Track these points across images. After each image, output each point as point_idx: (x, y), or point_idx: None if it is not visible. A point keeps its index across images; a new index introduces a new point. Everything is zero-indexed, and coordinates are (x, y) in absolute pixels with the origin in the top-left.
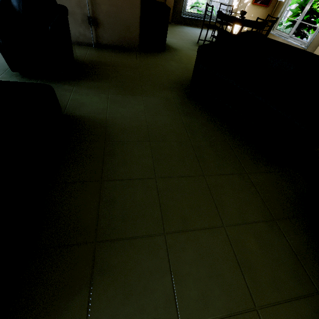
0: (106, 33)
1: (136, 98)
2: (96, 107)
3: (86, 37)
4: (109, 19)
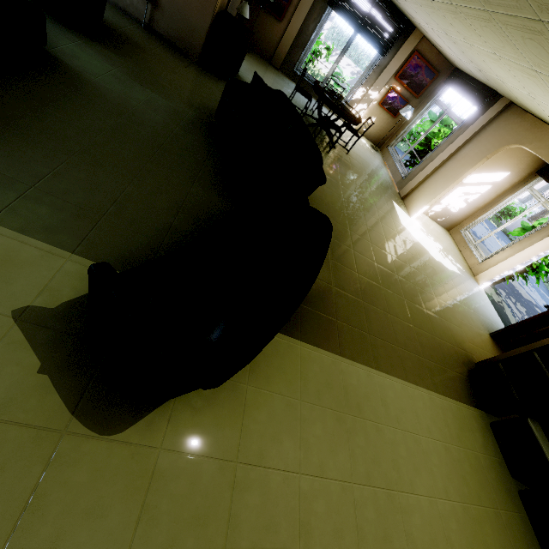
0: (165, 21)
1: (144, 90)
2: (90, 68)
3: (139, 12)
4: (173, 8)
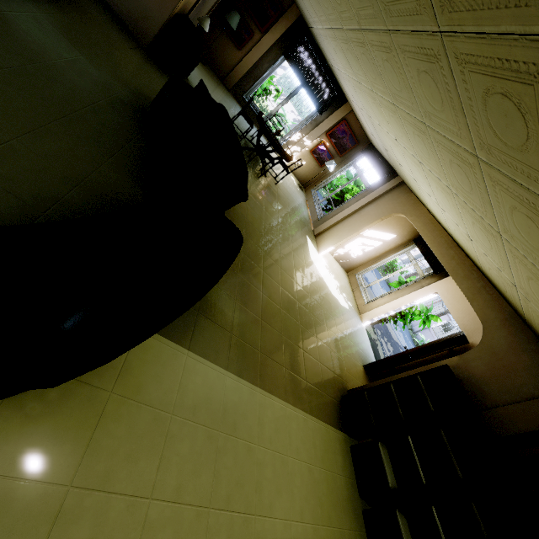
0: None
1: (72, 49)
2: None
3: None
4: None
